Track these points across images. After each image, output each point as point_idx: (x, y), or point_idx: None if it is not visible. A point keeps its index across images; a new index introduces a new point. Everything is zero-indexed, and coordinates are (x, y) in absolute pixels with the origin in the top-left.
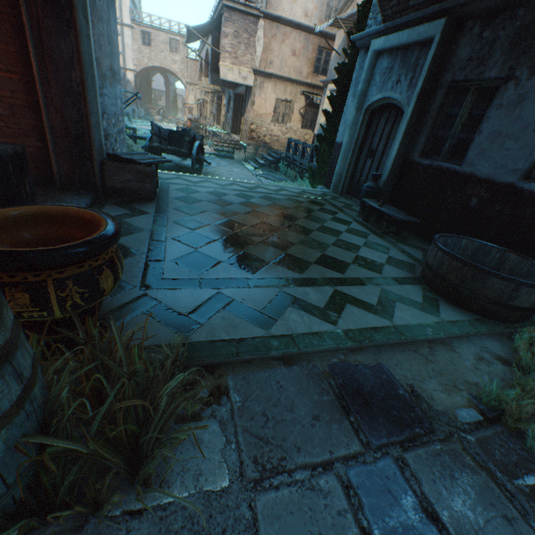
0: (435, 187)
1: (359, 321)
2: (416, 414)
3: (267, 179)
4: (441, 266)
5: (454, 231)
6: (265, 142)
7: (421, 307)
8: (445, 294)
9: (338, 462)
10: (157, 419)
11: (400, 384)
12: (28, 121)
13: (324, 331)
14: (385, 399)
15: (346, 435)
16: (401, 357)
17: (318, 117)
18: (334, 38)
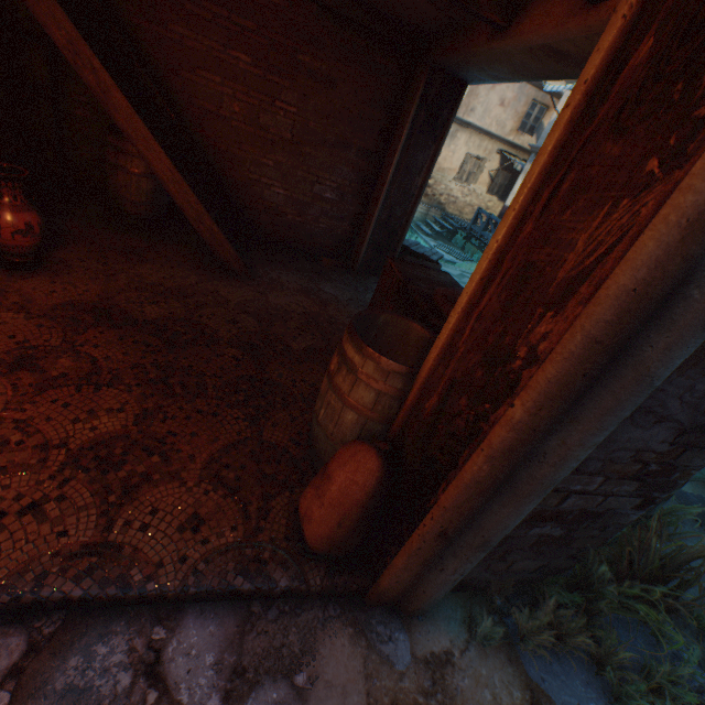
0: None
1: None
2: None
3: (448, 253)
4: None
5: None
6: (439, 202)
7: None
8: None
9: None
10: None
11: None
12: (350, 207)
13: None
14: None
15: None
16: None
17: (516, 187)
18: (554, 93)
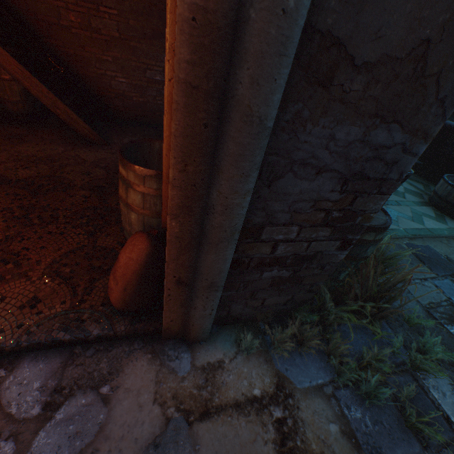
0: (436, 138)
1: (408, 225)
2: (452, 266)
3: None
4: (449, 195)
5: (446, 172)
6: None
7: (436, 219)
8: (448, 213)
9: (428, 279)
10: (380, 252)
11: (440, 254)
12: None
13: (394, 229)
14: (437, 259)
15: (427, 271)
16: (435, 243)
17: None
18: None
